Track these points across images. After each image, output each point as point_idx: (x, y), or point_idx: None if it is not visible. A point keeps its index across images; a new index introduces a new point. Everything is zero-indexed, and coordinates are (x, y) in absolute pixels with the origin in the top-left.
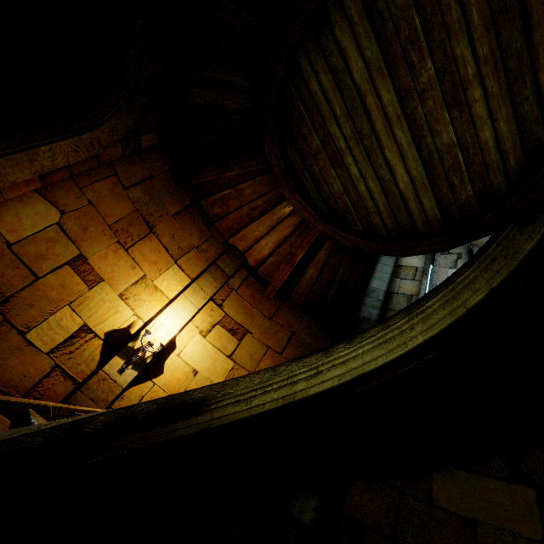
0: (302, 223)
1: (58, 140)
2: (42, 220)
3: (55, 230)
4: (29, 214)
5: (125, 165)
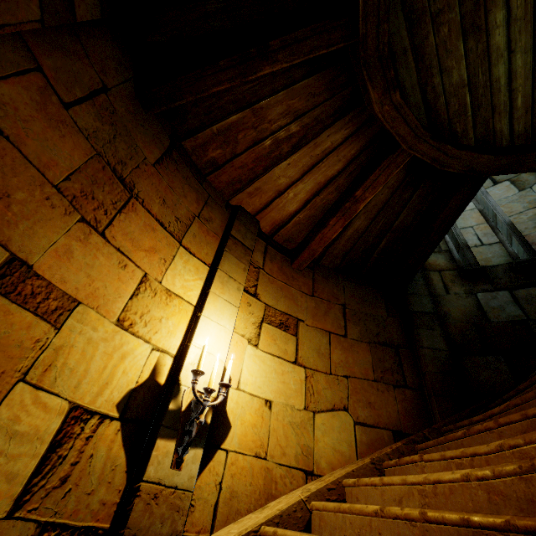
0: (361, 153)
1: None
2: None
3: None
4: None
5: (52, 51)
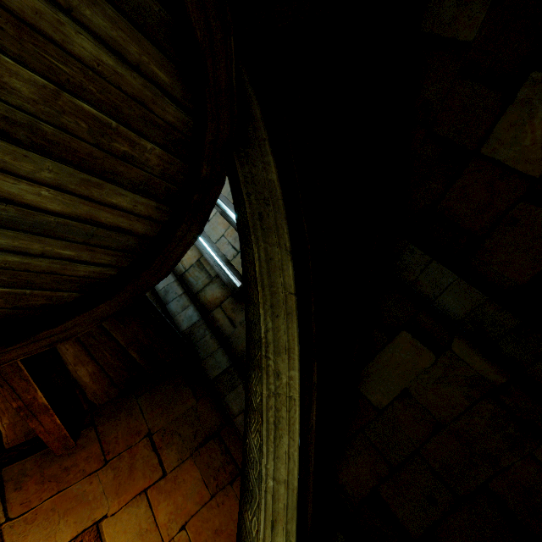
0: None
1: None
2: None
3: None
4: None
5: None
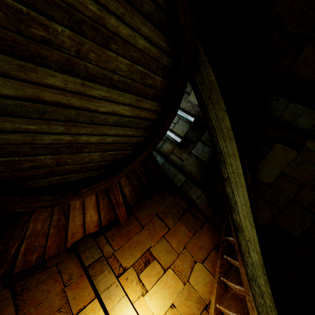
0: None
1: None
2: None
3: None
4: None
5: None
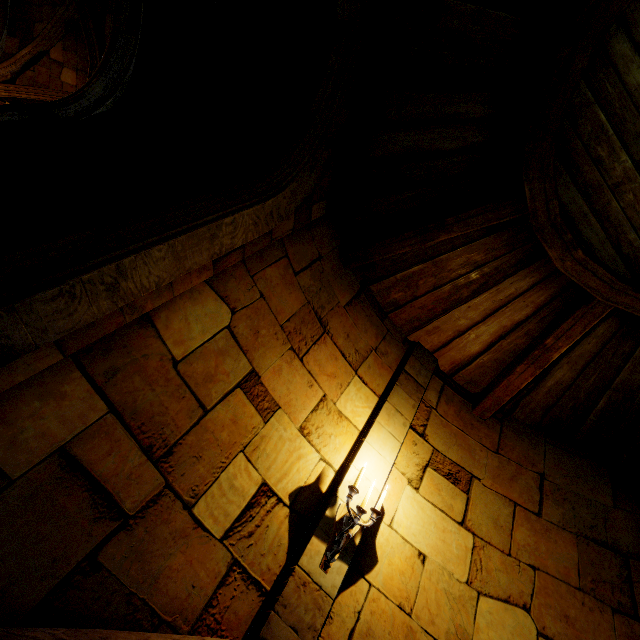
0: (553, 300)
1: (242, 208)
2: (211, 323)
3: (225, 337)
4: (198, 316)
5: (295, 243)
